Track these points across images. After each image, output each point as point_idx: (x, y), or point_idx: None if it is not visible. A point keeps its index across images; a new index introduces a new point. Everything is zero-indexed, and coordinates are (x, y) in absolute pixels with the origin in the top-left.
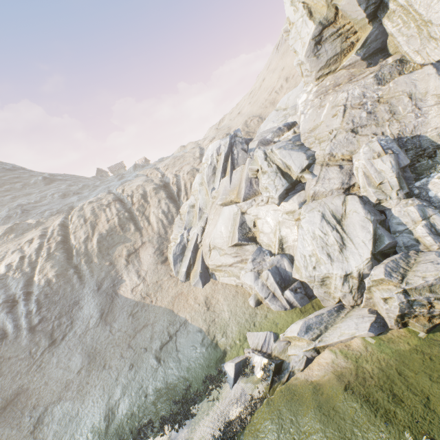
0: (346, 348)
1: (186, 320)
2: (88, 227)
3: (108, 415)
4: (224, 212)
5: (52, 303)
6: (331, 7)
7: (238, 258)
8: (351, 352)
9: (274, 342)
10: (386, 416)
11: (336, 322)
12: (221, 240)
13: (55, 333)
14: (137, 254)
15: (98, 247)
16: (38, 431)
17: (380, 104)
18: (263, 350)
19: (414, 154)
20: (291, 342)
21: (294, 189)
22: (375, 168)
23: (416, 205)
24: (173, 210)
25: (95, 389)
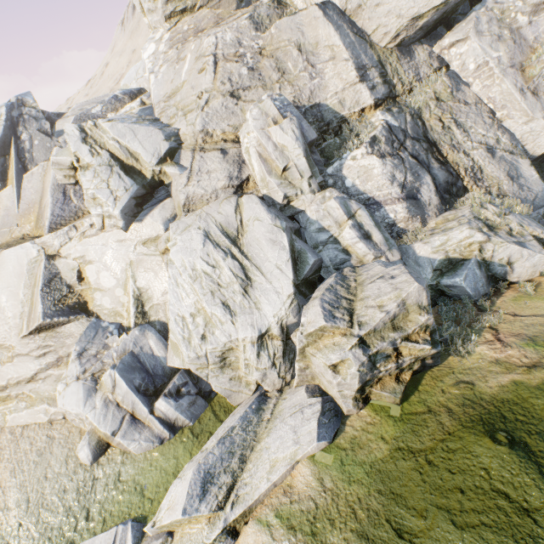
0: (288, 501)
1: None
2: None
3: None
4: (5, 262)
5: None
6: None
7: (48, 357)
8: (299, 507)
9: None
10: None
11: (259, 437)
12: (2, 327)
13: None
14: None
15: None
16: None
17: (264, 57)
18: None
19: (318, 130)
20: (174, 533)
21: (153, 197)
22: (275, 144)
23: (337, 197)
24: None
25: None
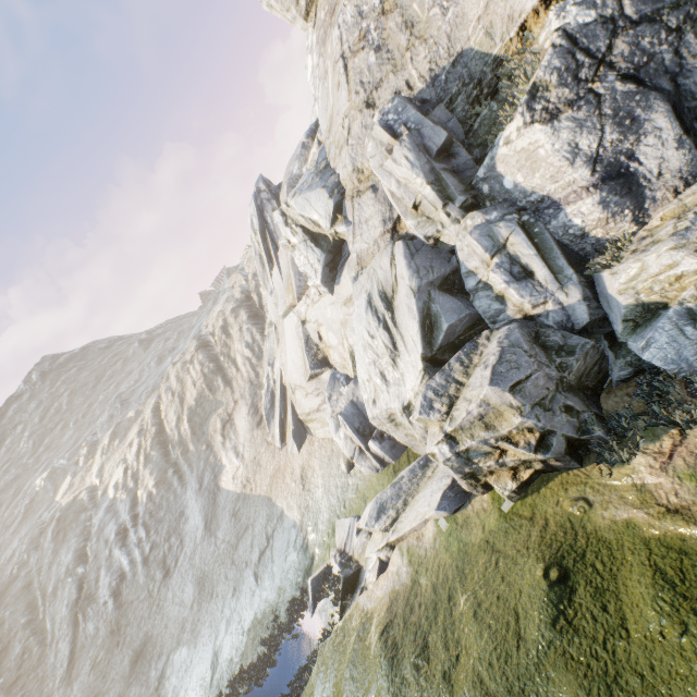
0: (416, 544)
1: (283, 511)
2: (177, 402)
3: (214, 662)
4: (286, 329)
5: (159, 522)
6: None
7: (320, 396)
8: (418, 551)
9: (357, 534)
10: (397, 694)
11: (419, 490)
12: (297, 375)
13: (167, 560)
14: (232, 422)
15: (190, 427)
16: (161, 687)
17: (387, 16)
18: (347, 550)
19: (465, 102)
20: (372, 534)
21: (341, 256)
22: (396, 179)
23: (475, 228)
24: (257, 337)
25: (205, 627)
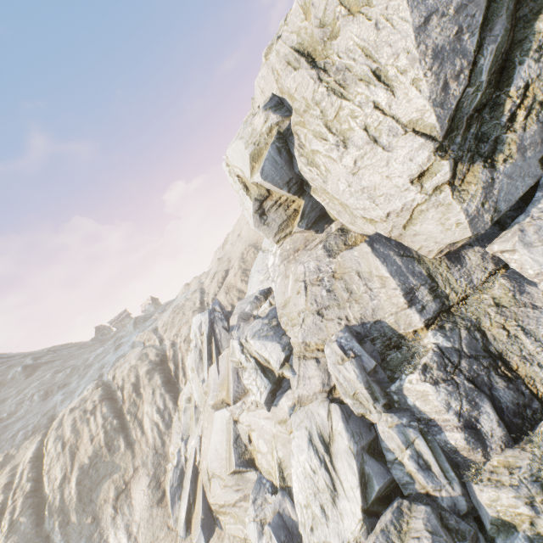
0: None
1: None
2: (66, 456)
3: None
4: (216, 420)
5: None
6: (259, 186)
7: (240, 492)
8: None
9: None
10: None
11: None
12: (219, 464)
13: None
14: (128, 492)
15: (78, 491)
16: None
17: (336, 280)
18: None
19: (381, 344)
20: None
21: (281, 386)
22: (344, 376)
23: (395, 426)
24: (170, 405)
25: None
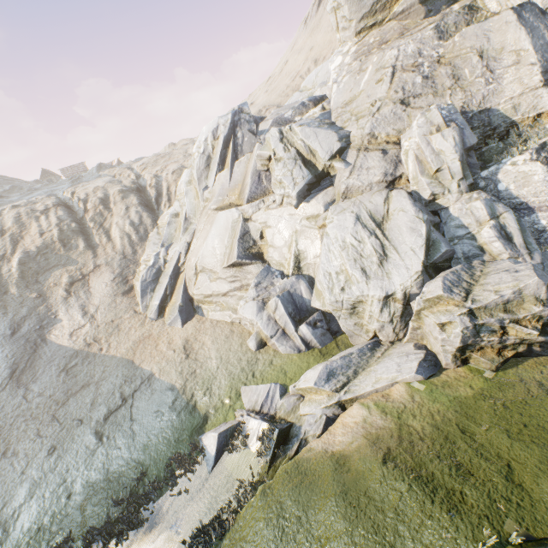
0: (384, 400)
1: (152, 374)
2: (6, 241)
3: None
4: (219, 219)
5: None
6: None
7: (236, 283)
8: (391, 404)
9: (281, 397)
10: (450, 502)
11: (370, 365)
12: (213, 259)
13: None
14: (86, 282)
15: (20, 270)
16: None
17: (441, 65)
18: (264, 410)
19: (481, 134)
20: (304, 397)
21: (319, 185)
22: (432, 148)
23: (483, 199)
24: (148, 222)
25: None
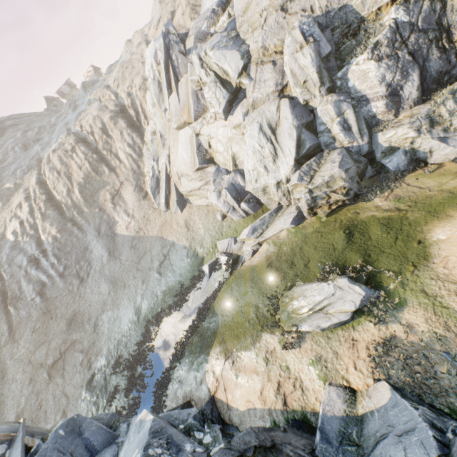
0: (276, 239)
1: (174, 242)
2: (64, 179)
3: (137, 312)
4: (181, 137)
5: (67, 254)
6: None
7: (203, 181)
8: (279, 241)
9: (234, 244)
10: (283, 276)
11: (274, 221)
12: (186, 167)
13: (80, 274)
14: (120, 195)
15: (82, 197)
16: (97, 330)
17: None
18: (227, 251)
19: (340, 34)
20: (245, 242)
21: (237, 98)
22: (299, 64)
23: (333, 102)
24: (138, 141)
25: (124, 301)
